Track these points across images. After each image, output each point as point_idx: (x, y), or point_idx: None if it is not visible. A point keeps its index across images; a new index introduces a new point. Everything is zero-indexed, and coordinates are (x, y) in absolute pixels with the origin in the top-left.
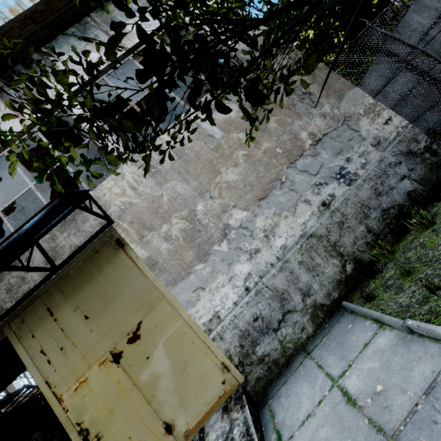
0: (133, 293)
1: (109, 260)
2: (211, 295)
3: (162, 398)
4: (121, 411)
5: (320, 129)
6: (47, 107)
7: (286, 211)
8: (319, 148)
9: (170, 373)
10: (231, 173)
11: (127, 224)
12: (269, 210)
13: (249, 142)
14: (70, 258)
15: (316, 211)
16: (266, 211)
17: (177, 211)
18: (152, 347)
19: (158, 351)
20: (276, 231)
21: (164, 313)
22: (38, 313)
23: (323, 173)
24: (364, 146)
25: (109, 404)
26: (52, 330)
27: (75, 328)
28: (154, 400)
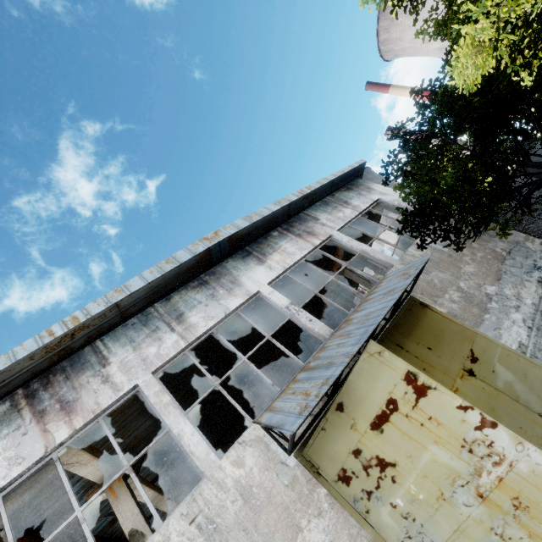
0: (453, 332)
1: (422, 314)
2: (508, 332)
3: (524, 397)
4: (500, 408)
5: (506, 247)
6: (325, 237)
7: (519, 286)
8: (512, 255)
9: (517, 380)
10: (469, 268)
11: (420, 294)
12: (507, 285)
13: (506, 236)
14: (395, 313)
15: (538, 285)
16: (506, 286)
17: (448, 287)
18: (491, 364)
19: (497, 366)
20: (521, 296)
21: (484, 343)
22: (391, 348)
23: (525, 267)
24: (538, 254)
25: (487, 405)
26: (408, 358)
27: (425, 355)
28: (519, 399)
